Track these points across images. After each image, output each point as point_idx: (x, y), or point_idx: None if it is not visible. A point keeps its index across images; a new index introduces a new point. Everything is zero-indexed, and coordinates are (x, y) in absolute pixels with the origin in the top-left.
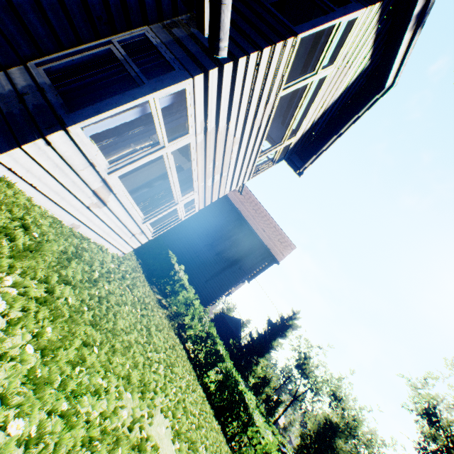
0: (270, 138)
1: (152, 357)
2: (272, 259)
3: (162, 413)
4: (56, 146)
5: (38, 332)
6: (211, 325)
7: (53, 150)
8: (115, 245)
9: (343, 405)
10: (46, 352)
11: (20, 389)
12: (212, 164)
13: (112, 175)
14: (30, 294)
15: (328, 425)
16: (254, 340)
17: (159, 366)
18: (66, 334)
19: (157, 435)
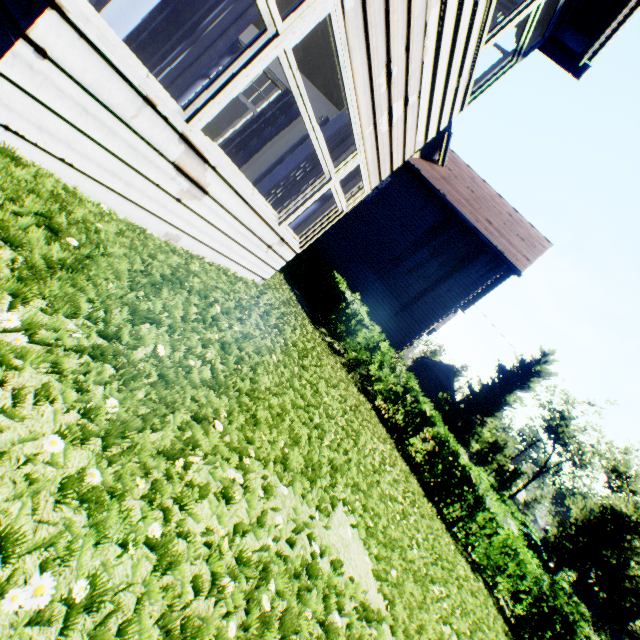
0: (507, 1)
1: (323, 426)
2: (507, 269)
3: (344, 506)
4: (59, 58)
5: (88, 408)
6: (410, 377)
7: (58, 69)
8: (245, 266)
9: (633, 487)
10: (109, 440)
11: (55, 513)
12: (384, 76)
13: (194, 124)
14: (65, 342)
15: (608, 516)
16: (475, 393)
17: (334, 437)
18: (154, 406)
19: (340, 540)
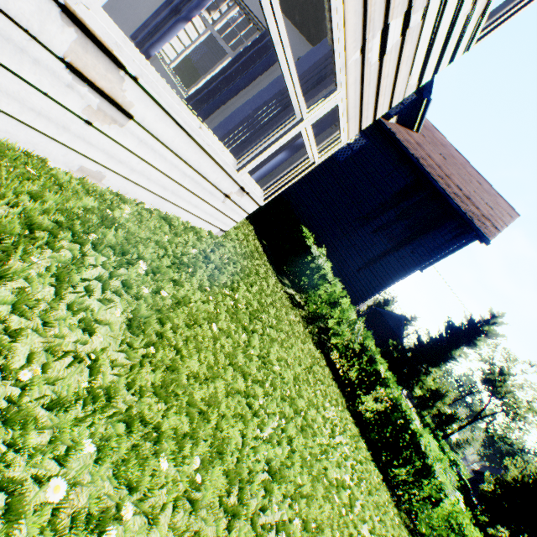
0: None
1: (267, 405)
2: (475, 236)
3: (277, 535)
4: None
5: None
6: (367, 336)
7: None
8: (199, 215)
9: None
10: None
11: None
12: None
13: None
14: None
15: None
16: (423, 344)
17: (279, 421)
18: None
19: None
